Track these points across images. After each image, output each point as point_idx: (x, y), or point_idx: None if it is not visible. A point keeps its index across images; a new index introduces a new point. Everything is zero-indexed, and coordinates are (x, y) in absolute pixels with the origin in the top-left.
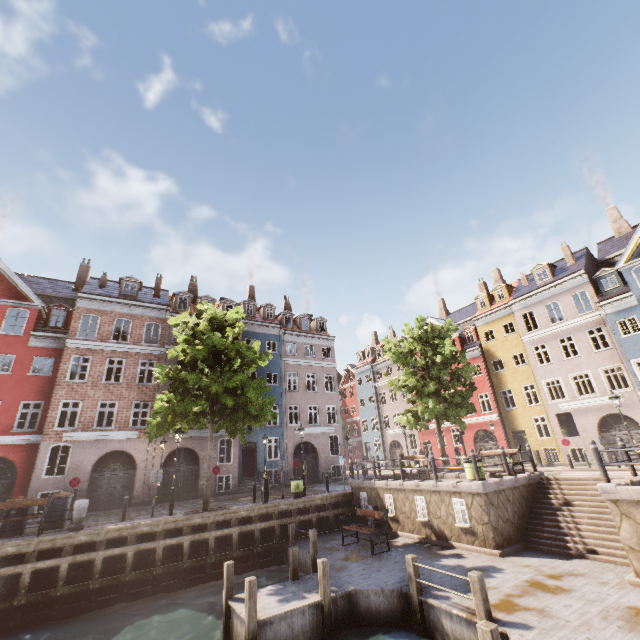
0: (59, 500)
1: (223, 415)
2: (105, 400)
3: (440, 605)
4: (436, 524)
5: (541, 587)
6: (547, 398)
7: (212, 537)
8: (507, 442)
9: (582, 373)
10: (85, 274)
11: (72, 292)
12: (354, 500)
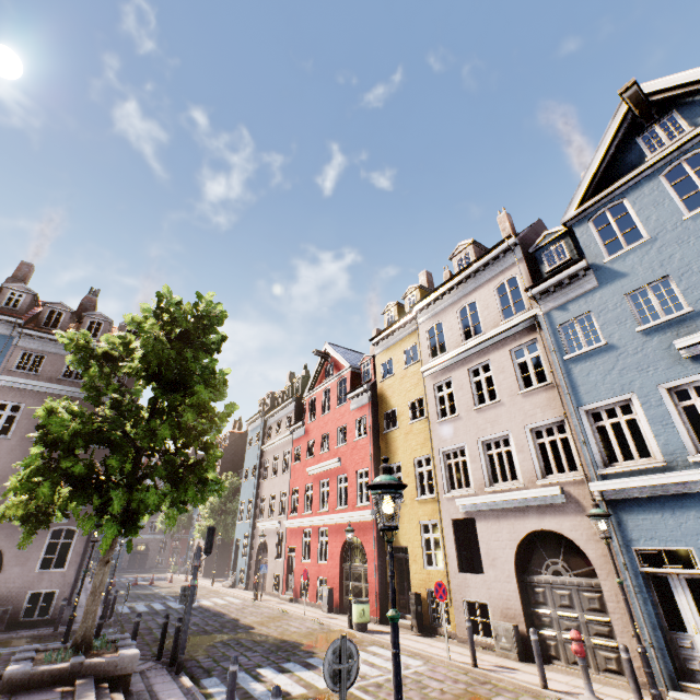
0: None
1: None
2: None
3: None
4: None
5: None
6: (444, 485)
7: None
8: (380, 568)
9: (500, 436)
10: None
11: None
12: None
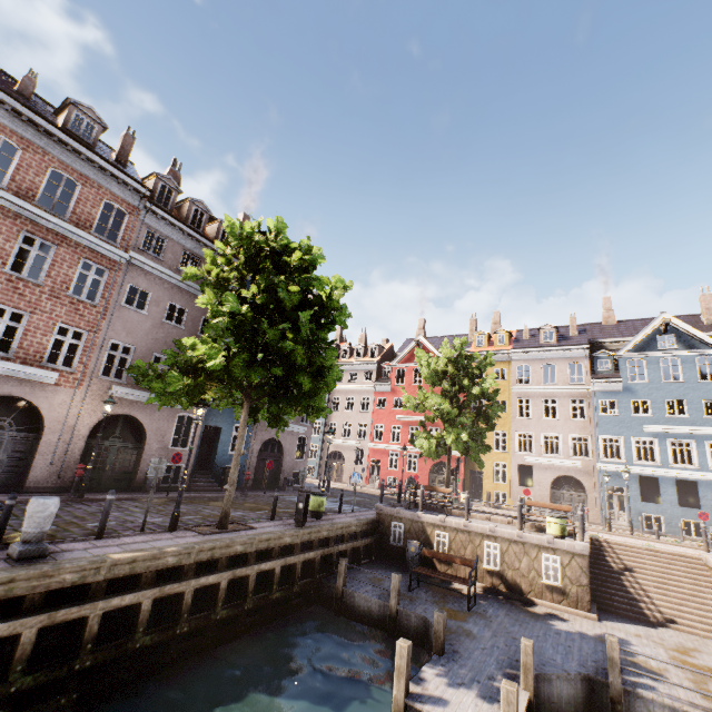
0: None
1: (270, 395)
2: (4, 304)
3: (662, 699)
4: (510, 575)
5: (698, 668)
6: (515, 448)
7: (254, 573)
8: (464, 479)
9: (554, 435)
10: None
11: None
12: (379, 529)
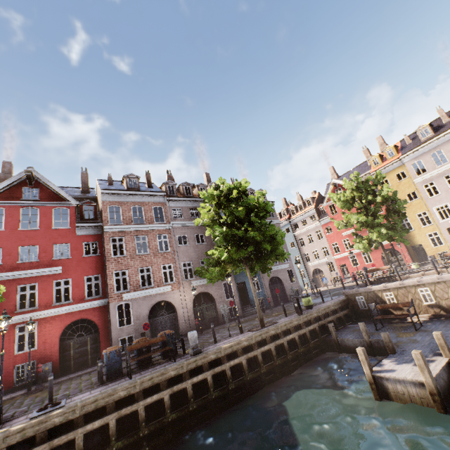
0: (168, 336)
1: (255, 259)
2: (142, 267)
3: None
4: (444, 304)
5: None
6: (438, 219)
7: (285, 341)
8: (409, 254)
9: None
10: (86, 179)
11: (82, 194)
12: (350, 303)
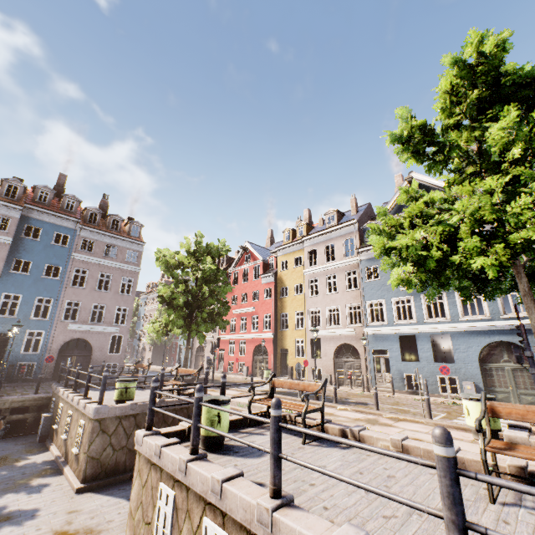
0: None
1: None
2: None
3: None
4: (69, 444)
5: None
6: (309, 324)
7: None
8: (274, 357)
9: (335, 307)
10: None
11: None
12: (50, 405)
